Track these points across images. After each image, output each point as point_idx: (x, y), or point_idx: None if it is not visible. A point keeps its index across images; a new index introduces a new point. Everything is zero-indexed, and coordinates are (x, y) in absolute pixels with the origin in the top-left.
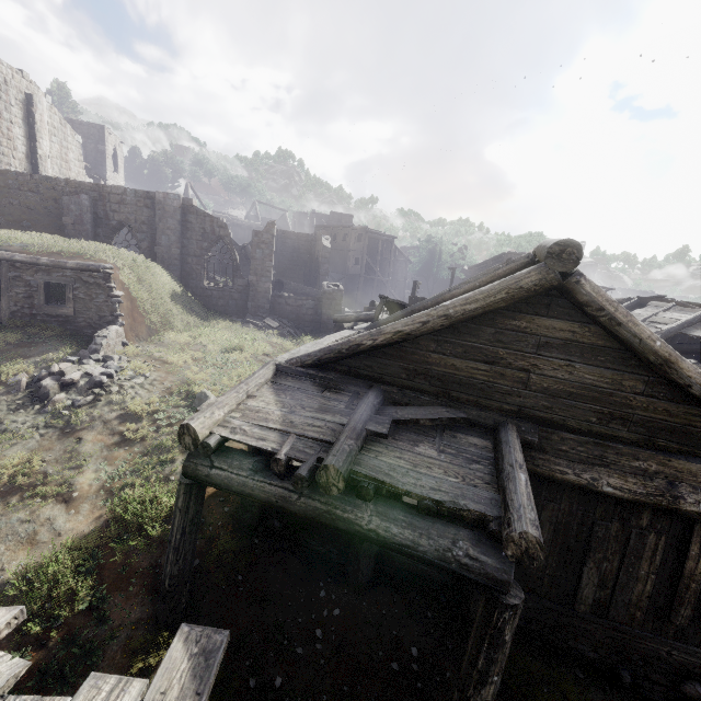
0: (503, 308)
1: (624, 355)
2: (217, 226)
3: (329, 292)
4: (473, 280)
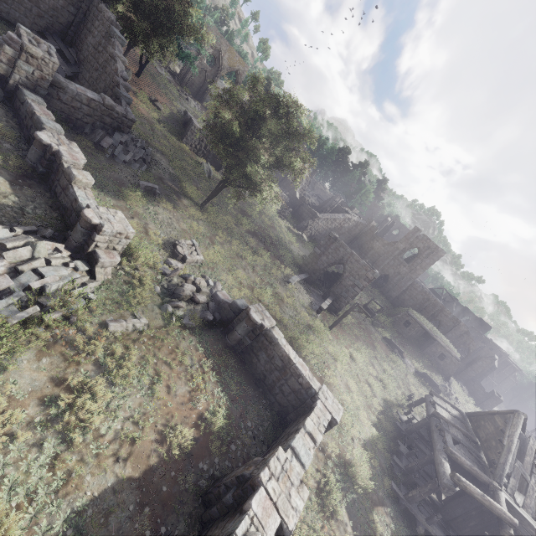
0: None
1: None
2: (472, 344)
3: (496, 397)
4: None
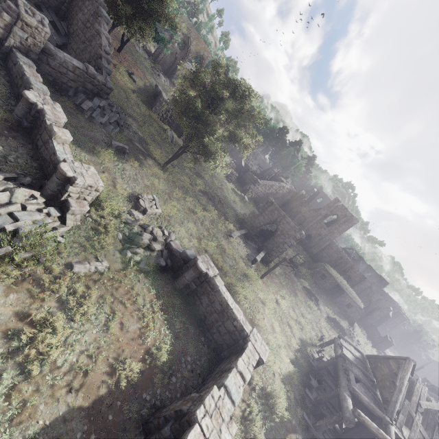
0: None
1: None
2: (373, 296)
3: (388, 340)
4: None
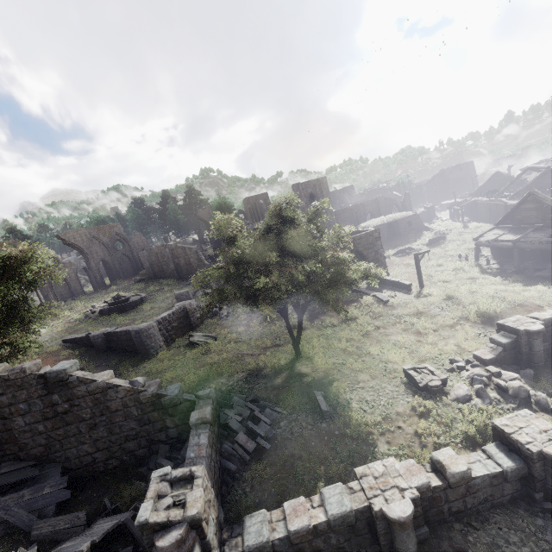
0: (541, 176)
1: None
2: (393, 201)
3: (430, 207)
4: (516, 177)
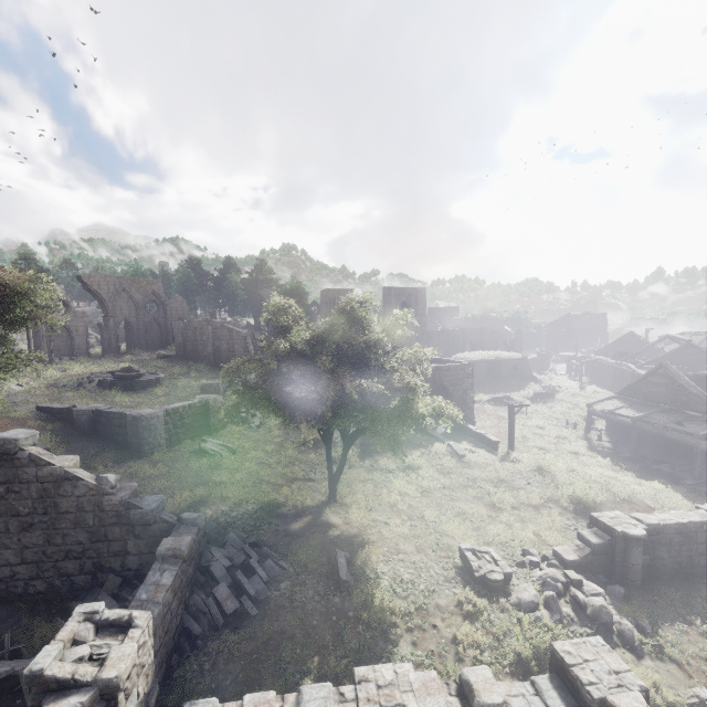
0: (681, 349)
1: (702, 353)
2: (501, 336)
3: (544, 355)
4: (651, 344)
